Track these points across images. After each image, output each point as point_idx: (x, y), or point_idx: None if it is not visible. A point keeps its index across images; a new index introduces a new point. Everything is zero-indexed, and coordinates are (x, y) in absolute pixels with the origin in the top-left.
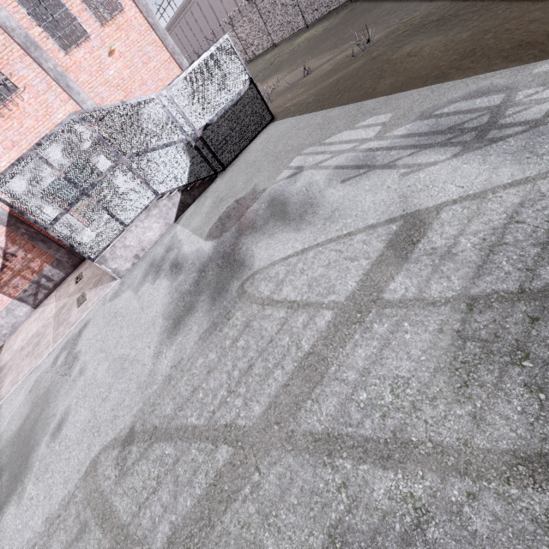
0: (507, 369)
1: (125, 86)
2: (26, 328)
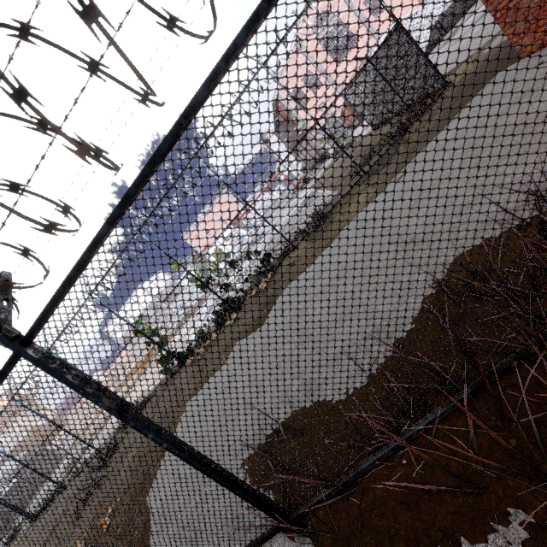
0: None
1: None
2: None
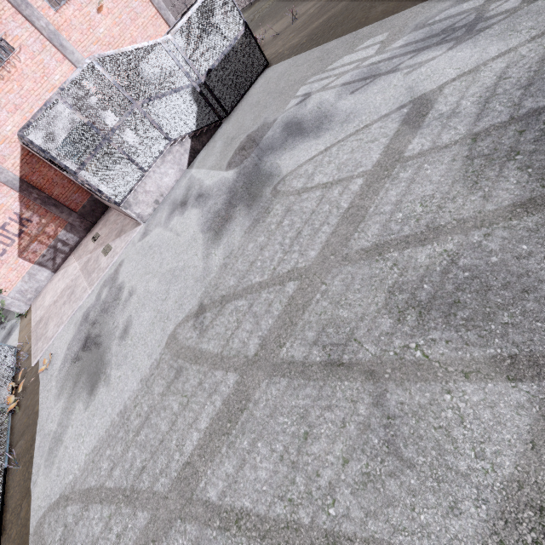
0: (505, 165)
1: (116, 44)
2: (51, 288)
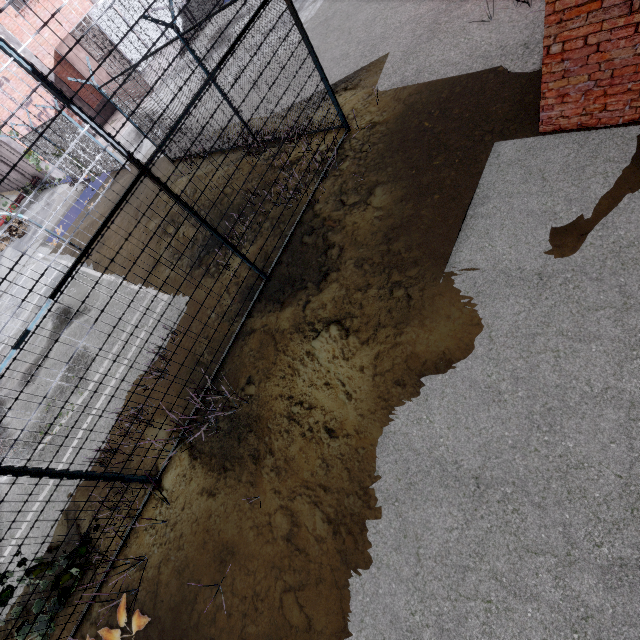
0: None
1: None
2: None
